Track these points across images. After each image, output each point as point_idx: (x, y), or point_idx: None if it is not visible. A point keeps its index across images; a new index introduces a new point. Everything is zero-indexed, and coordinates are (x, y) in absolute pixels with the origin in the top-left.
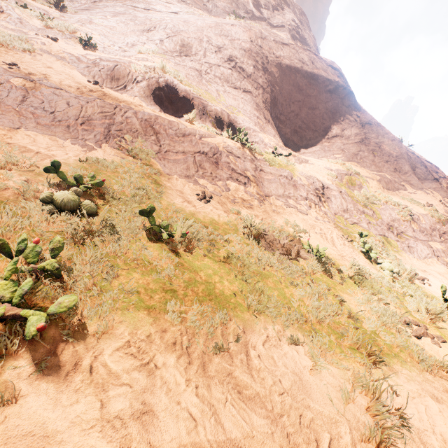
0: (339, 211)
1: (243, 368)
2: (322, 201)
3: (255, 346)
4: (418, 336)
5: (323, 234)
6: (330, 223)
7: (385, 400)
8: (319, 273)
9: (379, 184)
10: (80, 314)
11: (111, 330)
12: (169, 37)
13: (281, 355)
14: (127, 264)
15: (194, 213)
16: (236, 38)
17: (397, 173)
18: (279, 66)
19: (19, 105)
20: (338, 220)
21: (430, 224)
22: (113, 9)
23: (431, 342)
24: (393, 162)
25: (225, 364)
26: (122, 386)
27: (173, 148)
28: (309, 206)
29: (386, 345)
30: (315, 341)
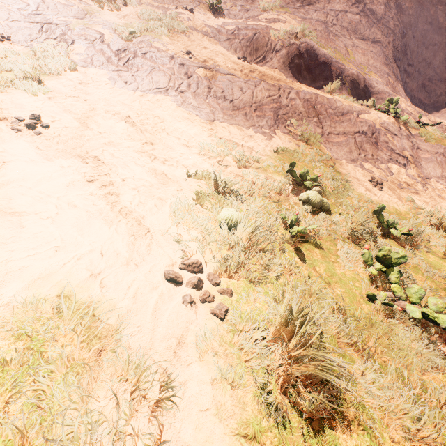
0: None
1: None
2: None
3: None
4: None
5: None
6: None
7: None
8: None
9: None
10: None
11: None
12: None
13: None
14: None
15: (380, 202)
16: None
17: None
18: None
19: (207, 96)
20: None
21: None
22: None
23: None
24: None
25: None
26: None
27: (334, 130)
28: None
29: None
30: None
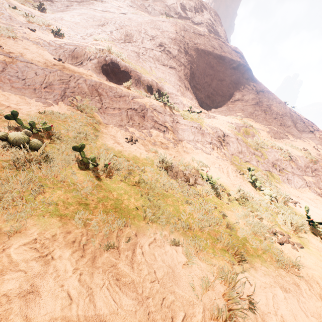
0: (235, 153)
1: (126, 261)
2: (222, 145)
3: (143, 245)
4: (281, 242)
5: (221, 169)
6: (227, 161)
7: (238, 288)
8: (211, 195)
9: (268, 134)
10: (2, 218)
11: (24, 230)
12: (117, 29)
13: (162, 253)
14: (54, 184)
15: (121, 151)
16: (166, 30)
17: (282, 127)
18: (197, 50)
19: (0, 74)
20: (234, 159)
21: (304, 163)
22: (79, 11)
23: (291, 247)
24: (279, 118)
25: (112, 258)
26: (18, 272)
27: (111, 106)
28: (212, 148)
29: (253, 248)
30: (192, 243)
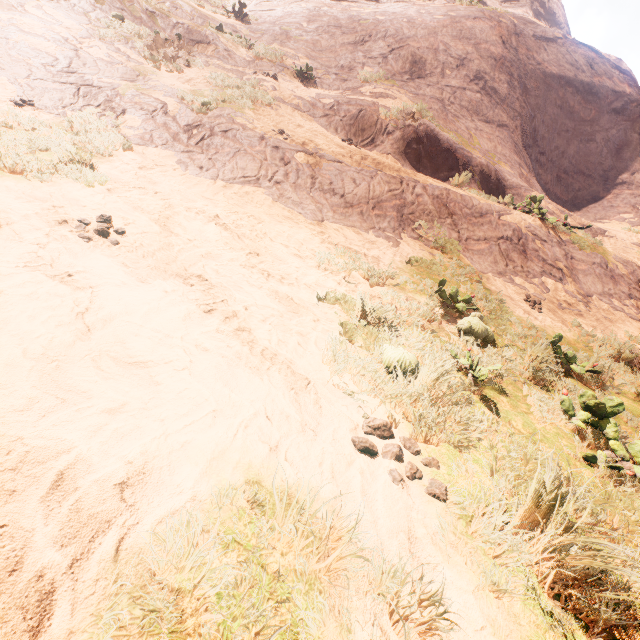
0: None
1: None
2: None
3: None
4: None
5: None
6: None
7: None
8: None
9: None
10: None
11: None
12: (394, 50)
13: None
14: None
15: (544, 328)
16: (483, 39)
17: None
18: (542, 77)
19: (311, 189)
20: None
21: None
22: (299, 8)
23: None
24: None
25: None
26: None
27: (472, 234)
28: (636, 307)
29: None
30: None
